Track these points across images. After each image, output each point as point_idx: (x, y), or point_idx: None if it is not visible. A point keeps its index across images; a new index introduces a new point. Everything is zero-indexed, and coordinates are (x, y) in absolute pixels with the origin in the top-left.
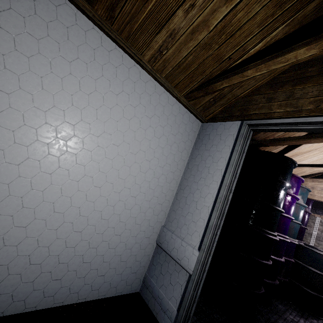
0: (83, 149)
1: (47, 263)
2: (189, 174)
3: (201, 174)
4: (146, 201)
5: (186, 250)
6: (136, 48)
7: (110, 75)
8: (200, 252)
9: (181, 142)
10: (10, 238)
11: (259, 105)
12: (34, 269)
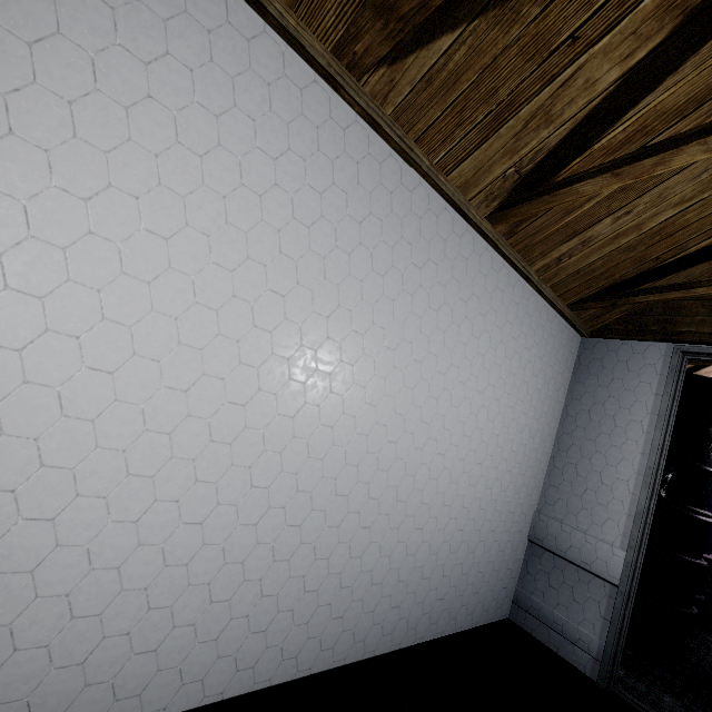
0: (470, 414)
1: (434, 576)
2: (572, 425)
3: (600, 428)
4: (520, 476)
5: (599, 548)
6: (526, 259)
7: (496, 304)
8: (627, 551)
9: (559, 374)
10: (411, 545)
11: (695, 318)
12: (424, 586)
